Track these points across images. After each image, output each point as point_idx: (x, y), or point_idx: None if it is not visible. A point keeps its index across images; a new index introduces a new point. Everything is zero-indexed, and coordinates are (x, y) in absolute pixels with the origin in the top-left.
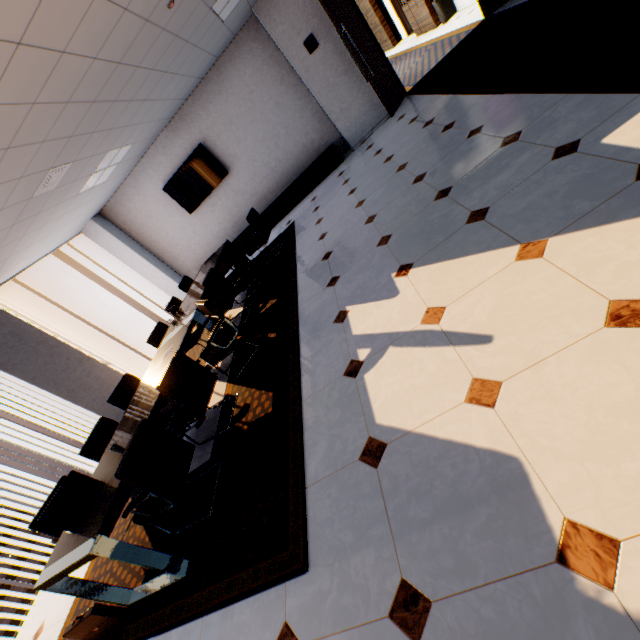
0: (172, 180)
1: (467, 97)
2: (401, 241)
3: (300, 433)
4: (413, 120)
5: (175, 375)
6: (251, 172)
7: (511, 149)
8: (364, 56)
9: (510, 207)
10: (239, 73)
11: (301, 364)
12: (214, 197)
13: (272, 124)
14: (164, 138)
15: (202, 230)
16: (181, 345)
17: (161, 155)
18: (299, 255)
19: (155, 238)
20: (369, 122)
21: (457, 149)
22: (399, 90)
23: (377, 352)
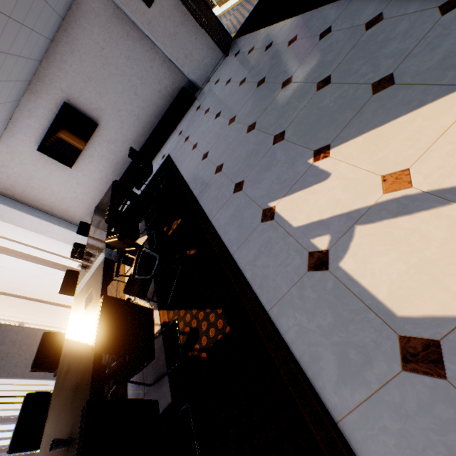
0: (45, 140)
1: (298, 17)
2: (300, 132)
3: (286, 349)
4: (251, 50)
5: (109, 325)
6: (118, 121)
7: (380, 27)
8: (195, 7)
9: (421, 64)
10: (87, 32)
11: (243, 271)
12: (89, 149)
13: (128, 76)
14: (26, 102)
15: (85, 180)
16: (102, 287)
17: (27, 118)
18: (187, 177)
19: (41, 196)
20: (210, 64)
21: (315, 50)
22: (227, 36)
23: (341, 236)
